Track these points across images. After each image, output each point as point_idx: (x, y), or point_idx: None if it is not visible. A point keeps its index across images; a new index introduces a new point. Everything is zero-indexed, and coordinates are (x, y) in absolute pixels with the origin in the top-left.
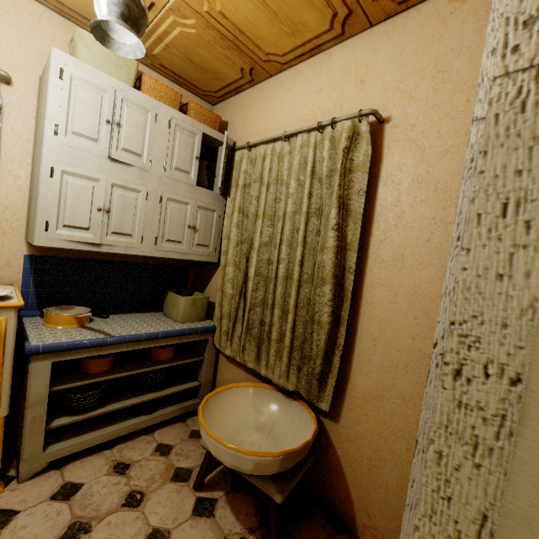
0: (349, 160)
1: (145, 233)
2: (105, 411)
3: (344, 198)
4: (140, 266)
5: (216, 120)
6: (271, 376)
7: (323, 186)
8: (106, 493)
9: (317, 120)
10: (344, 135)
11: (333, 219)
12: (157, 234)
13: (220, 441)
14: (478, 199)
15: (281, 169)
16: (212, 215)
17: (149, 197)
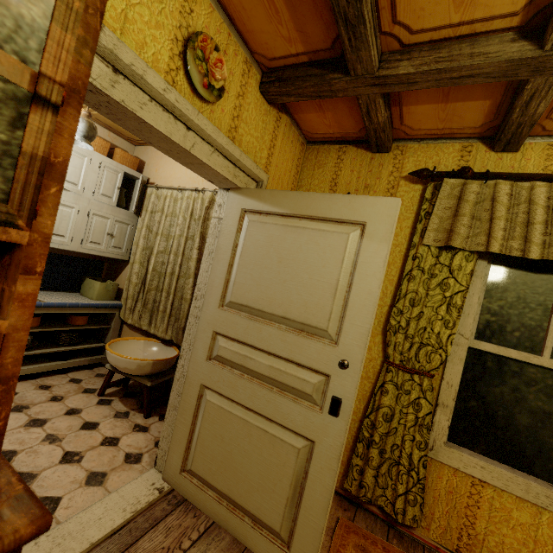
0: (207, 214)
1: (74, 236)
2: (33, 353)
3: (204, 233)
4: (63, 257)
5: (136, 161)
6: (157, 333)
7: (196, 224)
8: (36, 396)
9: (199, 183)
10: (207, 199)
11: (197, 243)
12: (84, 237)
13: (118, 355)
14: (206, 250)
15: (176, 207)
16: (127, 227)
17: (80, 212)
